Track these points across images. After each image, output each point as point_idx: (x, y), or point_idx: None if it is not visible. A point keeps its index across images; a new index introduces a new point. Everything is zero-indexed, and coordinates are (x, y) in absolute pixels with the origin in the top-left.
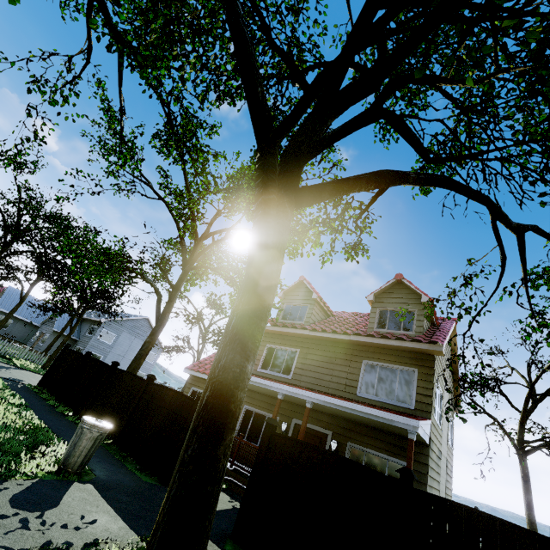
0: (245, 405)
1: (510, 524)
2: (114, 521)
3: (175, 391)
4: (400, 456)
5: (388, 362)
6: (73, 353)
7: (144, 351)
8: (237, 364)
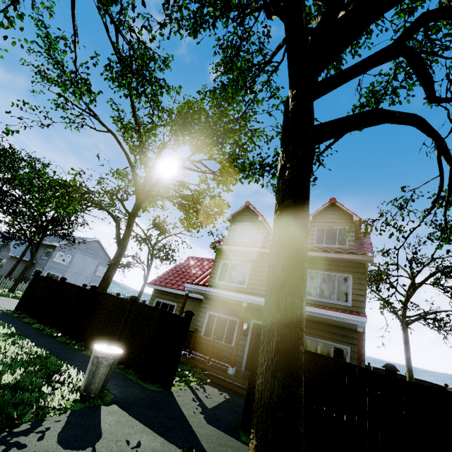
0: (208, 311)
1: None
2: (153, 438)
3: (161, 310)
4: (342, 342)
5: (327, 270)
6: (46, 279)
7: (111, 272)
8: (297, 307)
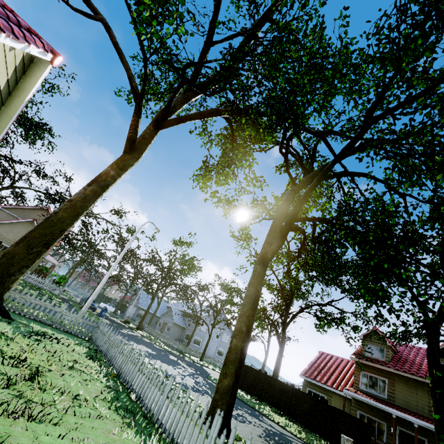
0: (358, 410)
1: None
2: None
3: (349, 414)
4: None
5: None
6: (252, 369)
7: (279, 364)
8: None
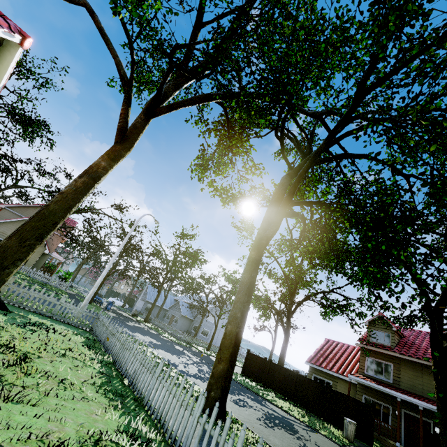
0: (363, 394)
1: None
2: None
3: (353, 398)
4: None
5: None
6: (257, 357)
7: (284, 352)
8: None
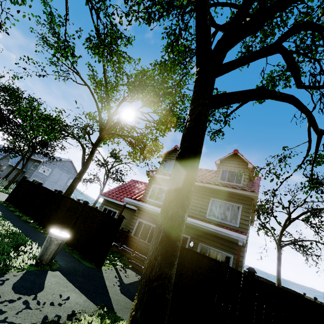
0: (138, 218)
1: (310, 301)
2: (79, 296)
3: (103, 212)
4: (228, 252)
5: (225, 200)
6: (29, 183)
7: (75, 183)
8: (180, 215)
